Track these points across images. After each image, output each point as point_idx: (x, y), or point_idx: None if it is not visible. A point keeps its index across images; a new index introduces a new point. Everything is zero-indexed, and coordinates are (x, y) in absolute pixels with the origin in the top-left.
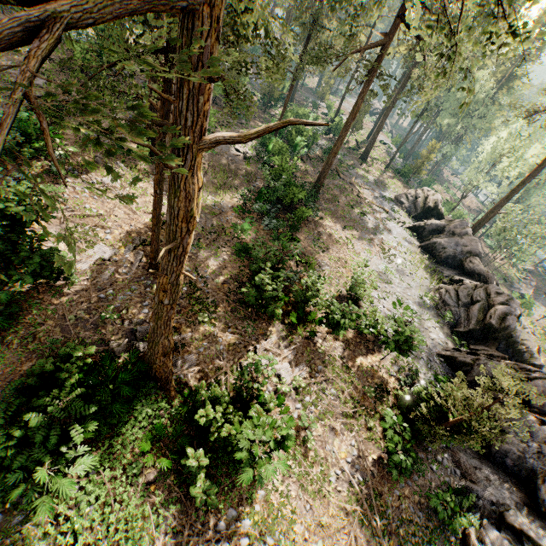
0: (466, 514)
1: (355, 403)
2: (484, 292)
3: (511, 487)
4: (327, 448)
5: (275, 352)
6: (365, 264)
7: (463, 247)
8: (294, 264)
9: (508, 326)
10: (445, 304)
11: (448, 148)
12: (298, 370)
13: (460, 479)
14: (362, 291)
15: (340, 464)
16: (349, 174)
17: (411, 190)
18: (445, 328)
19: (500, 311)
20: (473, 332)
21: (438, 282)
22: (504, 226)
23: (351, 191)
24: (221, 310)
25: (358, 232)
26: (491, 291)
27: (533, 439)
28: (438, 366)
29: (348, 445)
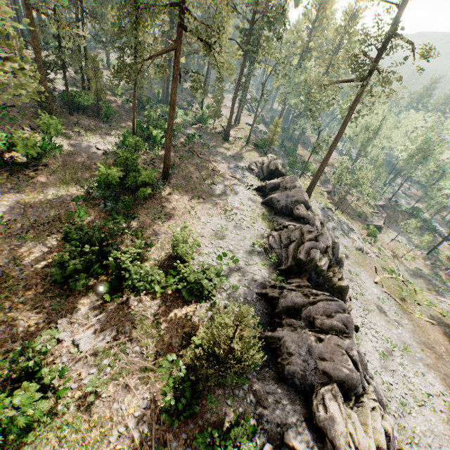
0: (249, 442)
1: (157, 356)
2: (299, 232)
3: (297, 405)
4: (113, 407)
5: (82, 323)
6: (184, 227)
7: (292, 198)
8: (129, 238)
9: (313, 258)
10: (271, 248)
11: (302, 121)
12: (102, 336)
13: (255, 407)
14: (180, 251)
15: (125, 420)
16: (209, 153)
17: (260, 158)
18: (271, 269)
19: (307, 247)
20: (291, 268)
21: (272, 230)
22: (341, 175)
23: (207, 167)
24: (32, 293)
25: (204, 200)
26: (305, 231)
27: (312, 357)
28: (254, 304)
29: (140, 399)
